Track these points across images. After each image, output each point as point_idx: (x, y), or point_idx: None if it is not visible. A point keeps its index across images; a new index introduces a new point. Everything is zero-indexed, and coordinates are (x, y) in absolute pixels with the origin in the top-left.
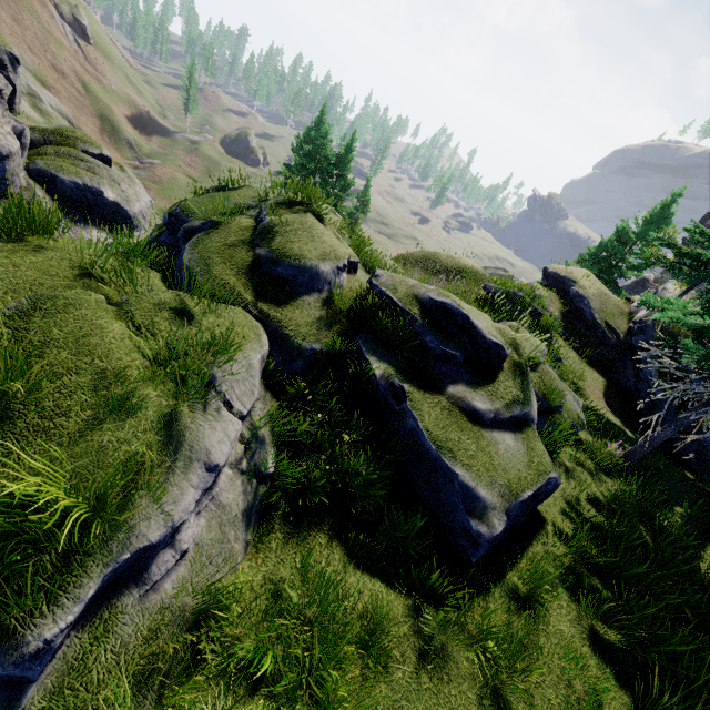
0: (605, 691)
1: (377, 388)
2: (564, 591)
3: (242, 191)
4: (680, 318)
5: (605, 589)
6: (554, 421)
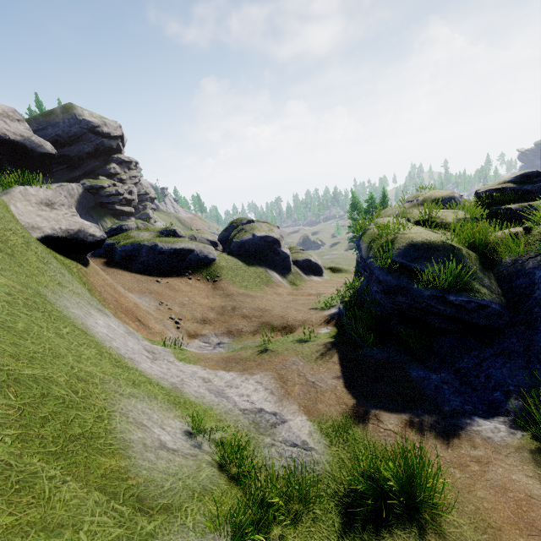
0: None
1: (516, 213)
2: None
3: (388, 209)
4: None
5: None
6: None
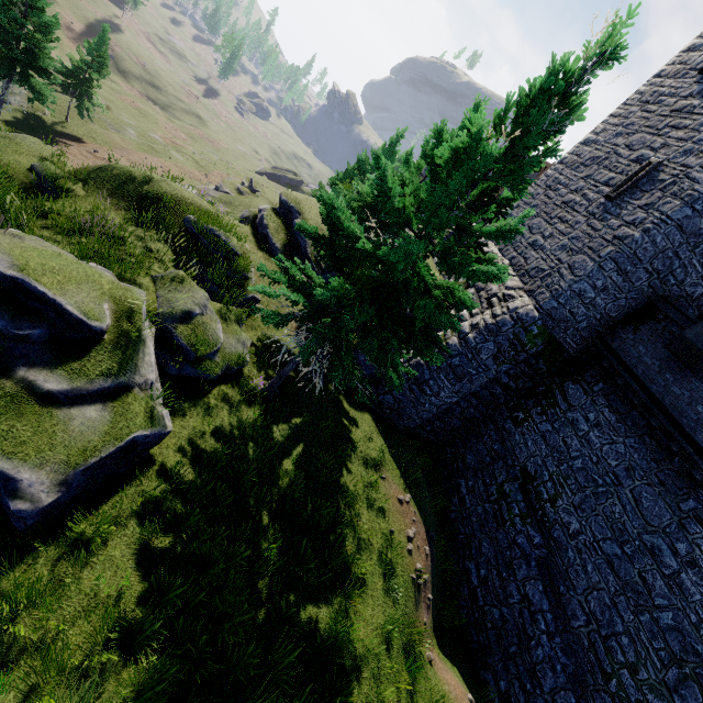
0: (130, 588)
1: None
2: (136, 521)
3: None
4: (268, 291)
5: (183, 506)
6: (202, 368)
